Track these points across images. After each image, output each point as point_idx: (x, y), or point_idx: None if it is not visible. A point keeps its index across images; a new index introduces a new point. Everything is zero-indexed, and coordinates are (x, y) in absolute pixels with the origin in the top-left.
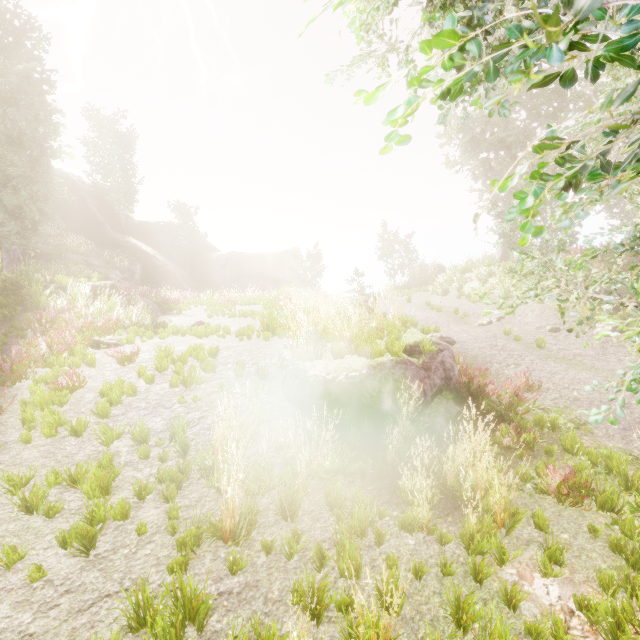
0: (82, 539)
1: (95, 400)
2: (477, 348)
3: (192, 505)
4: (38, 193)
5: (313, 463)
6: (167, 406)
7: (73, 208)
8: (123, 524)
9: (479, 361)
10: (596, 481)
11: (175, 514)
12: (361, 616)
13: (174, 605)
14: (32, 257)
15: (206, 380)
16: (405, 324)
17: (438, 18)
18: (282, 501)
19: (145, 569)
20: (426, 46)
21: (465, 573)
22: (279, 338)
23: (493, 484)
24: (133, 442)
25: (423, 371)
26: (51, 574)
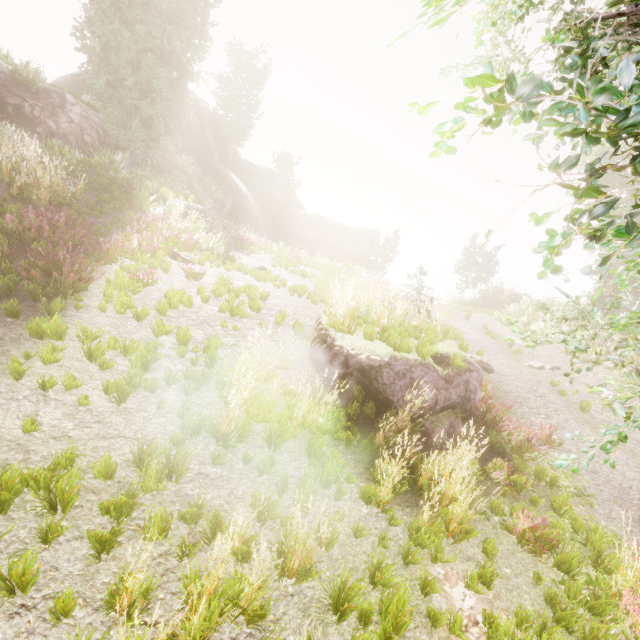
0: (119, 392)
1: (159, 299)
2: (514, 386)
3: (203, 405)
4: (170, 110)
5: (310, 416)
6: (211, 325)
7: (193, 131)
8: (150, 396)
9: (509, 398)
10: (565, 542)
11: (188, 405)
12: (296, 534)
13: (165, 462)
14: (148, 165)
15: (249, 316)
16: (446, 334)
17: (561, 40)
18: (272, 432)
19: (154, 432)
20: (468, 82)
21: (398, 553)
22: (326, 306)
23: (459, 498)
24: (176, 341)
25: (443, 382)
26: (92, 406)
